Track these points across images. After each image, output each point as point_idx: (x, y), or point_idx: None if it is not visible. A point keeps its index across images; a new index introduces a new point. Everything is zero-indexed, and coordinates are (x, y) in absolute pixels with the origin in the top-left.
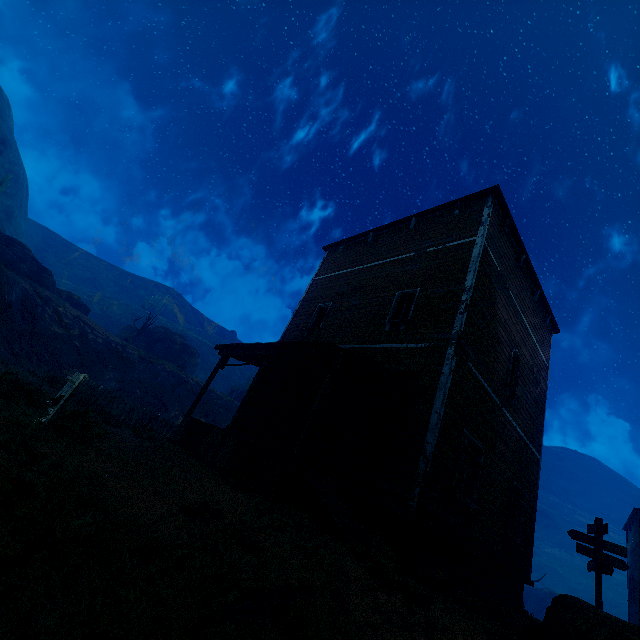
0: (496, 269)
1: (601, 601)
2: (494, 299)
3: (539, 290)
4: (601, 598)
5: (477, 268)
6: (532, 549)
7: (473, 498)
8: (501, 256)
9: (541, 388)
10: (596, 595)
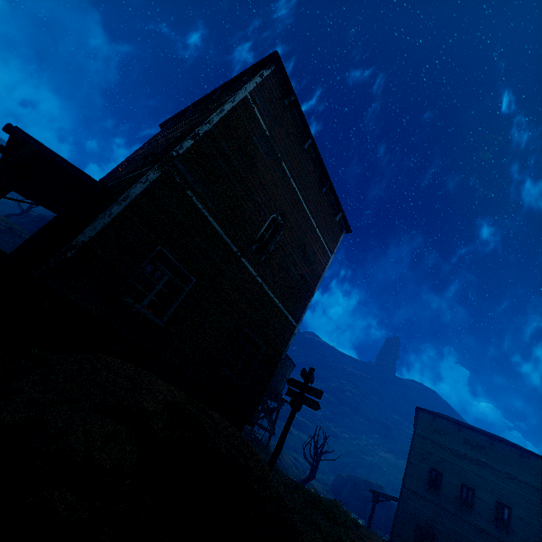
0: (263, 131)
1: (286, 433)
2: (252, 156)
3: (329, 183)
4: (287, 430)
5: (226, 111)
6: (263, 397)
7: (164, 317)
8: (276, 125)
9: (315, 269)
10: (284, 428)
